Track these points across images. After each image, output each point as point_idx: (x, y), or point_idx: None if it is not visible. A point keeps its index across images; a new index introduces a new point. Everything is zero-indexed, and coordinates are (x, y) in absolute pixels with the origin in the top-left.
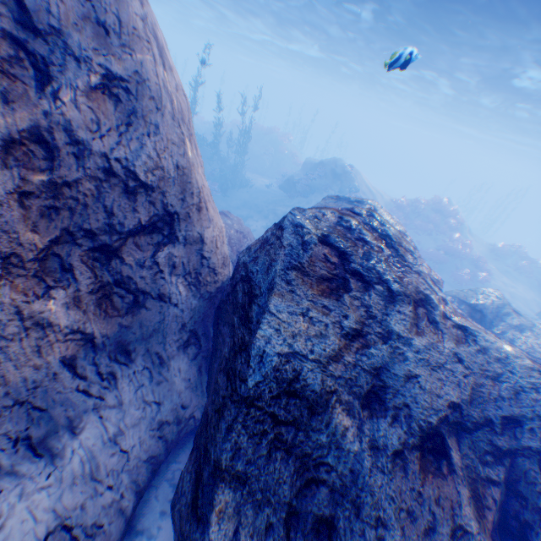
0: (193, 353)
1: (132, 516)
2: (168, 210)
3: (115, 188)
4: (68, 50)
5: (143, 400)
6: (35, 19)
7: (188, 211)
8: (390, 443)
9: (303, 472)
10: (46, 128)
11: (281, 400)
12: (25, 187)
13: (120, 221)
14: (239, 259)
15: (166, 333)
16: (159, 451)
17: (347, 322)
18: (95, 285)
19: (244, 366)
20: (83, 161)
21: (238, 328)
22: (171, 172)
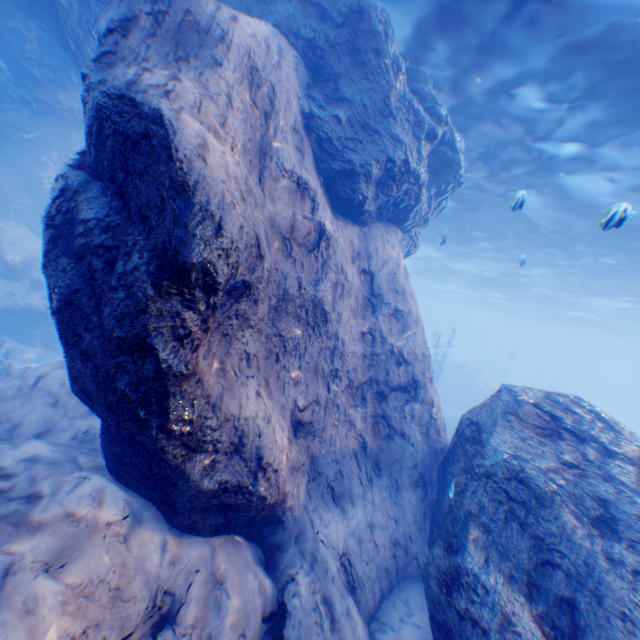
0: (420, 495)
1: (376, 605)
2: (413, 377)
3: (391, 359)
4: (382, 300)
5: (386, 510)
6: (374, 291)
7: (424, 381)
8: (625, 560)
9: (537, 550)
10: (372, 329)
11: (510, 482)
12: (362, 350)
13: (389, 377)
14: (461, 418)
15: (402, 466)
16: (391, 571)
17: (561, 455)
18: (372, 411)
19: (479, 459)
20: (381, 344)
21: (469, 447)
22: (418, 355)
